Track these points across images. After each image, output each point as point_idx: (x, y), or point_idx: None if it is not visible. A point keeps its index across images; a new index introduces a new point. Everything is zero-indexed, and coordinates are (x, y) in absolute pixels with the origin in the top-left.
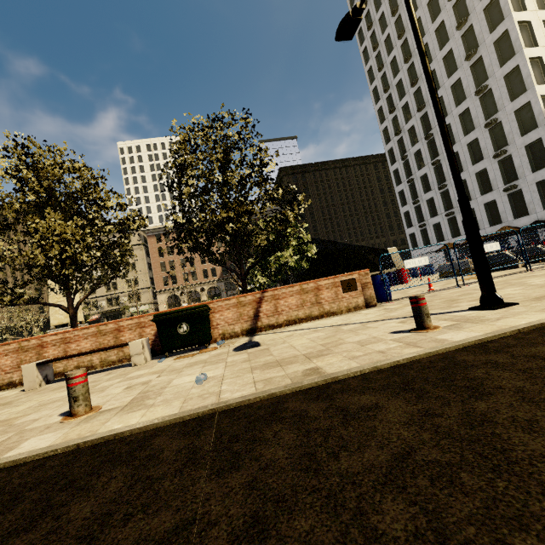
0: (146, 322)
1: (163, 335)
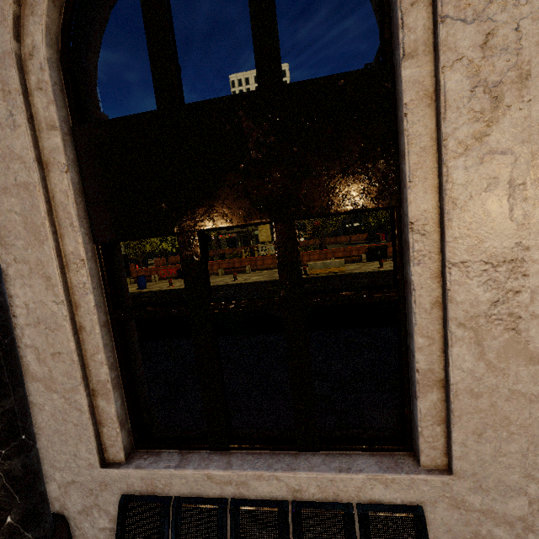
0: (360, 249)
1: (372, 254)
